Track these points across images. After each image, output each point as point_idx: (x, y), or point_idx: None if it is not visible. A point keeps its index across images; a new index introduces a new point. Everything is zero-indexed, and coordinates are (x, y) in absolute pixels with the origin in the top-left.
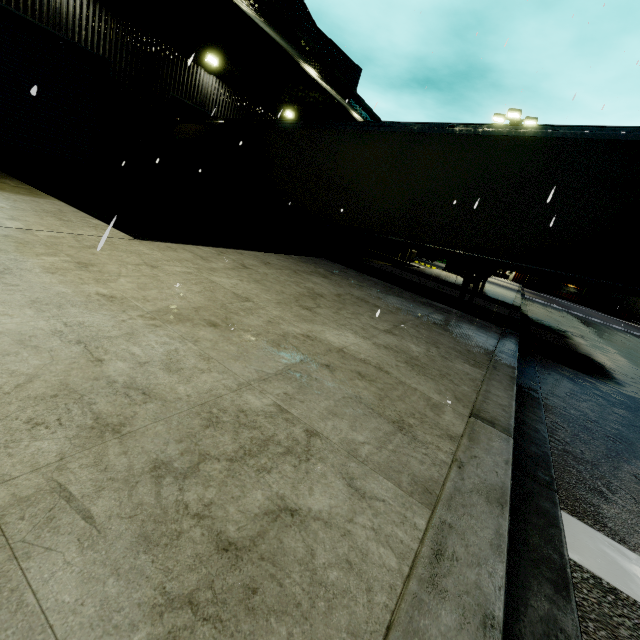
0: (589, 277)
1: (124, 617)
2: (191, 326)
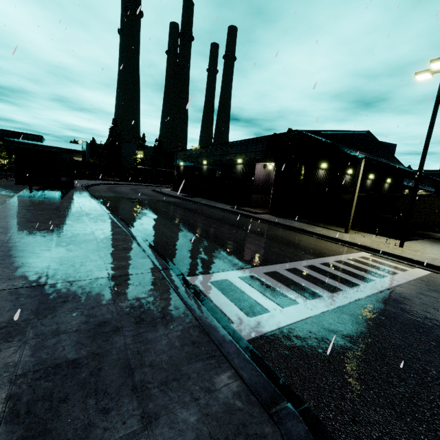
0: None
1: None
2: None
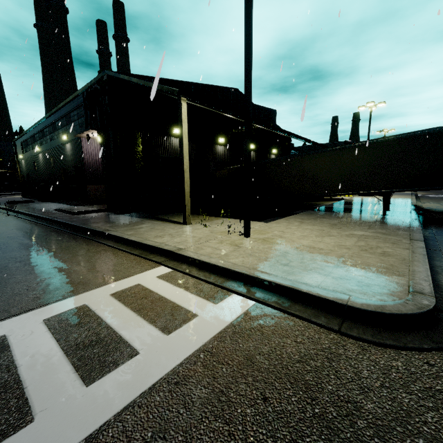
0: (442, 186)
1: (378, 256)
2: (327, 237)
